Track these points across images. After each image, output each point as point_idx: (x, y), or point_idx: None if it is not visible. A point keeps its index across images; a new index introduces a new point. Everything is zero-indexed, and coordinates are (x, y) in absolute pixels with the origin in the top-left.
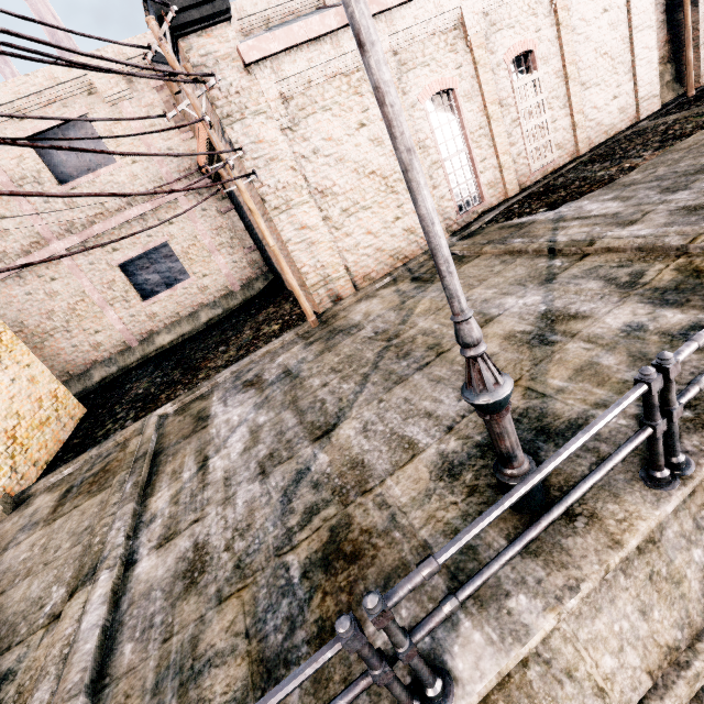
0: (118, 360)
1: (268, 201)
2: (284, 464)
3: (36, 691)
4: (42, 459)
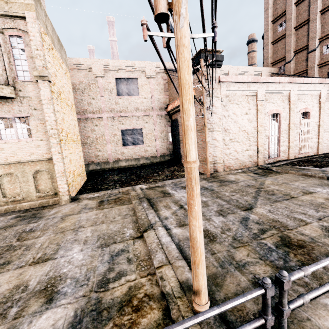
0: (102, 164)
1: (207, 125)
2: (232, 214)
3: (156, 254)
4: (77, 188)
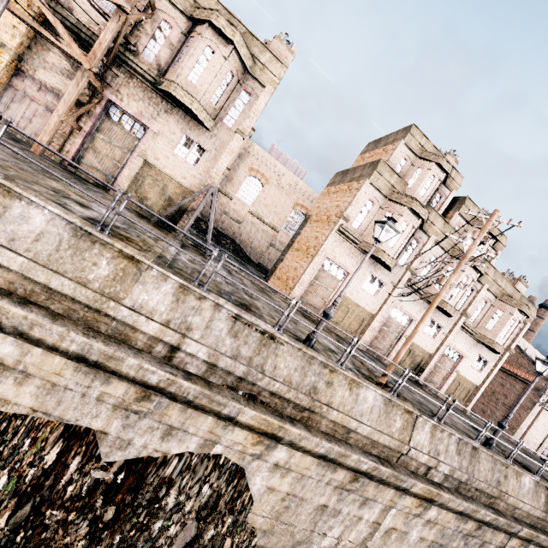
0: None
1: (533, 410)
2: None
3: None
4: None
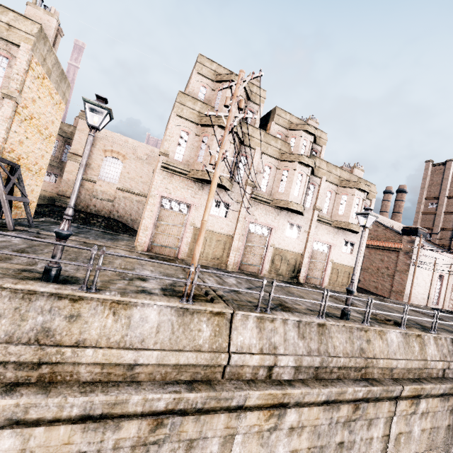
0: None
1: (410, 271)
2: None
3: None
4: None
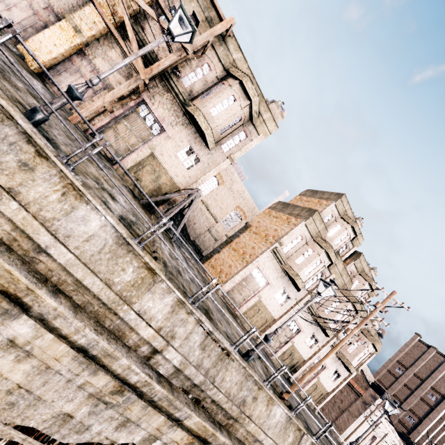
0: None
1: (358, 418)
2: None
3: None
4: None
